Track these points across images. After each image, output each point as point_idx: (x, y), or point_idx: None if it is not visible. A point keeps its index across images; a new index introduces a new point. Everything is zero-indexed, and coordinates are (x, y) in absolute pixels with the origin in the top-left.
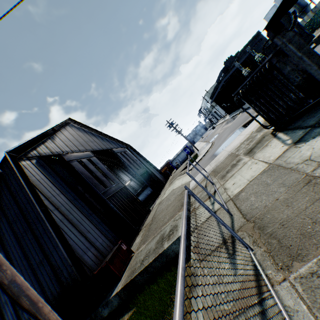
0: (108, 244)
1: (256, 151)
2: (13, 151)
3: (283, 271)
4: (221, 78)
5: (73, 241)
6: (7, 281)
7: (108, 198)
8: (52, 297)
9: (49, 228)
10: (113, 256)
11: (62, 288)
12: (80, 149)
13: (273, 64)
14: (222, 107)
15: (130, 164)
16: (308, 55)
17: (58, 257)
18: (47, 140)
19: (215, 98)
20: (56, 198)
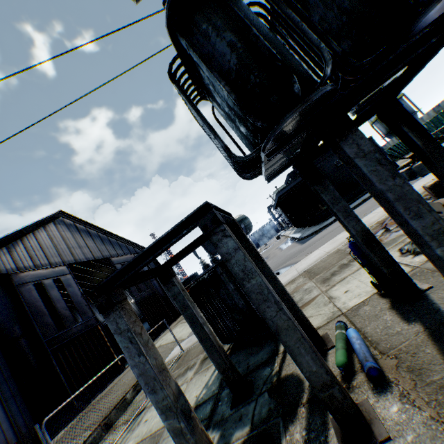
0: (8, 437)
1: (202, 367)
2: None
3: None
4: (289, 182)
5: None
6: None
7: (55, 349)
8: None
9: None
10: None
11: None
12: (52, 262)
13: (219, 274)
14: (288, 217)
15: None
16: (192, 321)
17: None
18: (1, 250)
19: (277, 205)
20: None
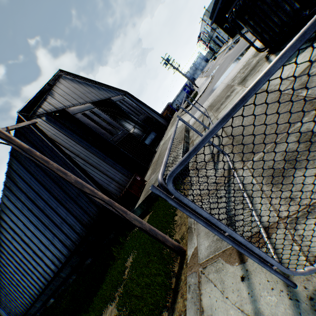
0: (125, 179)
1: (248, 79)
2: (23, 111)
3: (245, 162)
4: None
5: (97, 178)
6: (73, 181)
7: (117, 144)
8: (93, 215)
9: (77, 170)
10: (131, 184)
11: (98, 209)
12: (80, 102)
13: None
14: (224, 30)
15: (131, 112)
16: None
17: None
18: (48, 97)
19: (215, 18)
20: (74, 148)
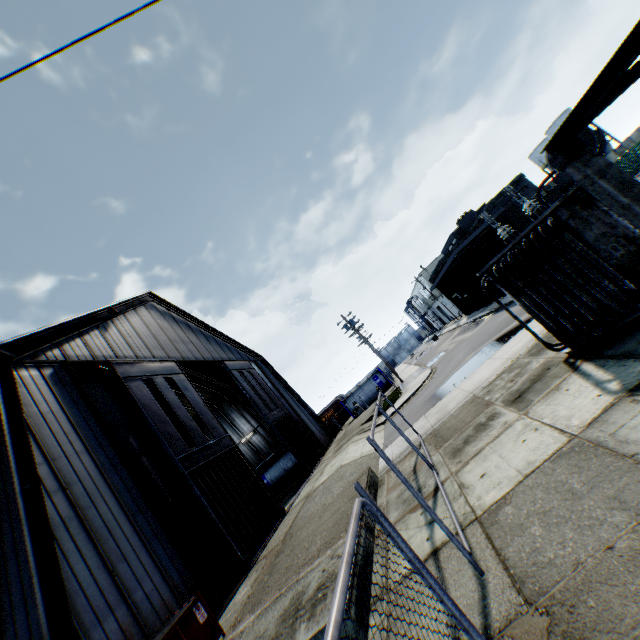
0: (165, 598)
1: (532, 398)
2: (10, 345)
3: None
4: (451, 247)
5: (77, 583)
6: None
7: (192, 473)
8: None
9: (27, 540)
10: None
11: None
12: (155, 356)
13: (561, 221)
14: (453, 300)
15: (256, 397)
16: None
17: (26, 627)
18: (92, 331)
19: (439, 281)
20: (71, 462)
